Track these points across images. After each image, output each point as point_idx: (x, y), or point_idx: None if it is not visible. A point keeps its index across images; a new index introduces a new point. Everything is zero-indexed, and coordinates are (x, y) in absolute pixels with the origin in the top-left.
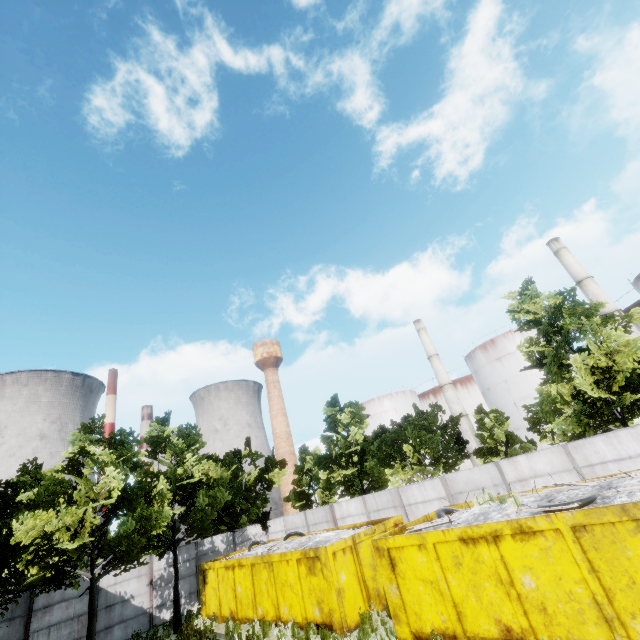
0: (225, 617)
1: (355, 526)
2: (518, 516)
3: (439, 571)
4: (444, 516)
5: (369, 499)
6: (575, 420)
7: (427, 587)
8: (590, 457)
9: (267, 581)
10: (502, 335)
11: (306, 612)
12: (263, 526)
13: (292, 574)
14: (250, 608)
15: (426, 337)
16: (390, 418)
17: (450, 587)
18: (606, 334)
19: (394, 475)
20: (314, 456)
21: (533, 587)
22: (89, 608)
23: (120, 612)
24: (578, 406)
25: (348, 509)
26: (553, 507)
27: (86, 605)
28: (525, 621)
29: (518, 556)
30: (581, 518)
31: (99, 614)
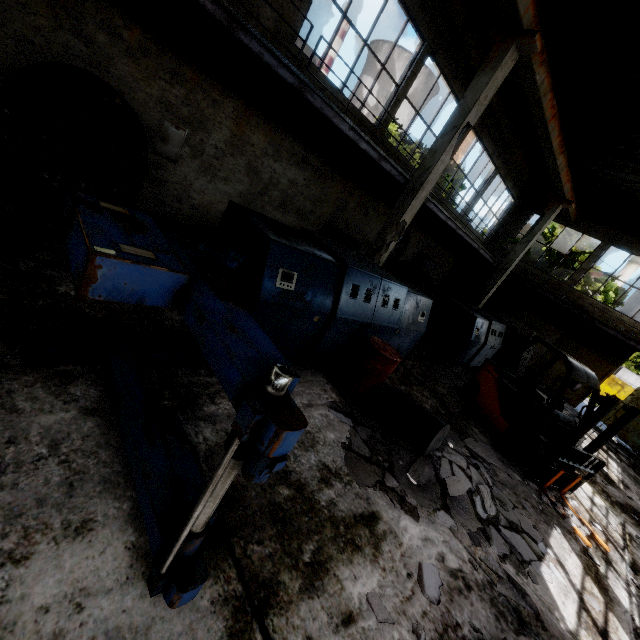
0: None
1: None
2: None
3: None
4: None
5: None
6: None
7: None
8: None
9: None
10: None
11: None
12: None
13: None
14: None
15: None
16: None
17: None
18: None
19: None
20: None
21: None
22: None
23: None
24: None
25: None
26: None
27: None
28: None
29: None
30: None
31: None
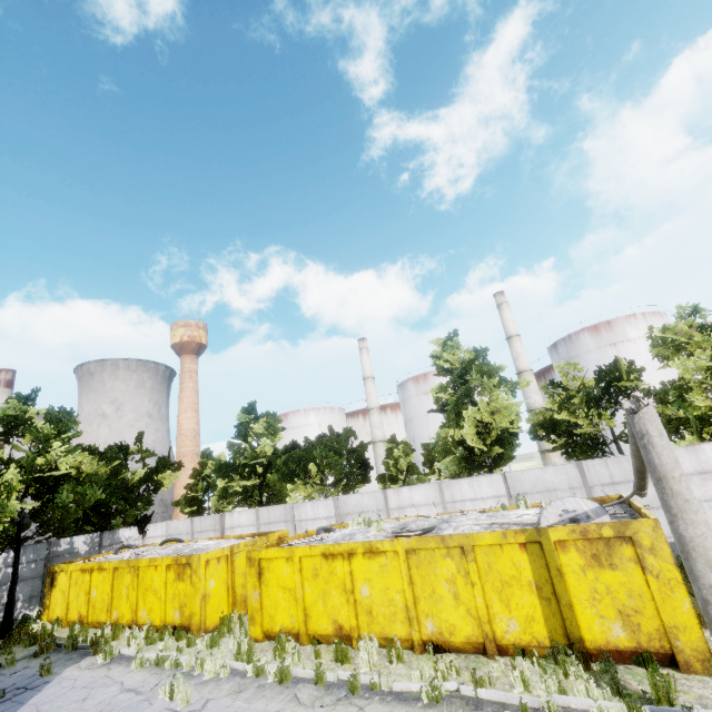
0: (72, 621)
1: (241, 537)
2: (375, 538)
3: (299, 580)
4: (322, 534)
5: (263, 512)
6: (457, 462)
7: (286, 594)
8: (455, 495)
9: (129, 585)
10: (435, 371)
11: (166, 615)
12: (140, 530)
13: (159, 579)
14: (104, 612)
15: (367, 358)
16: (312, 432)
17: (305, 594)
18: (496, 395)
19: (295, 491)
20: (217, 462)
21: (367, 595)
22: None
23: None
24: (462, 451)
25: (239, 520)
26: (401, 533)
27: None
28: (355, 621)
29: (363, 570)
30: (414, 543)
31: None
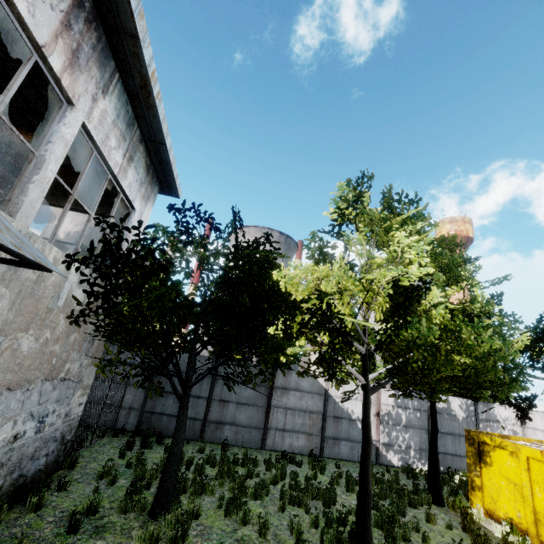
0: None
1: None
2: None
3: None
4: None
5: None
6: None
7: None
8: None
9: None
10: None
11: None
12: (519, 414)
13: None
14: None
15: None
16: None
17: None
18: None
19: None
20: None
21: None
22: (363, 425)
23: (346, 429)
24: None
25: None
26: None
27: (316, 405)
28: None
29: None
30: None
31: (327, 420)
